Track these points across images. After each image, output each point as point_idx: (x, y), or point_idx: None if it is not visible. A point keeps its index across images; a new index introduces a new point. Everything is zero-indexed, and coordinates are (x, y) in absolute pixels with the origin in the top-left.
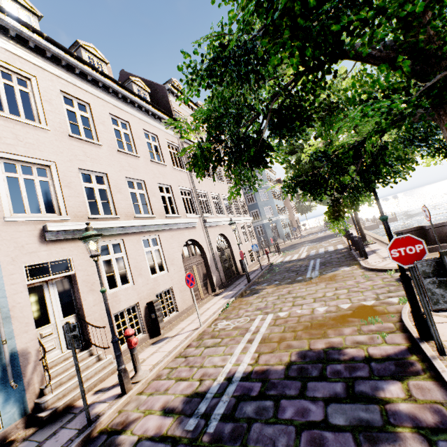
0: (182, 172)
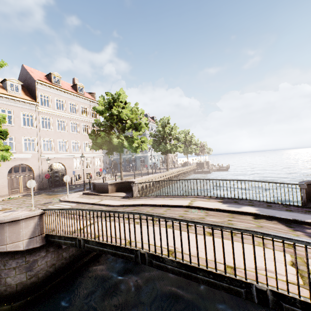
0: (30, 129)
